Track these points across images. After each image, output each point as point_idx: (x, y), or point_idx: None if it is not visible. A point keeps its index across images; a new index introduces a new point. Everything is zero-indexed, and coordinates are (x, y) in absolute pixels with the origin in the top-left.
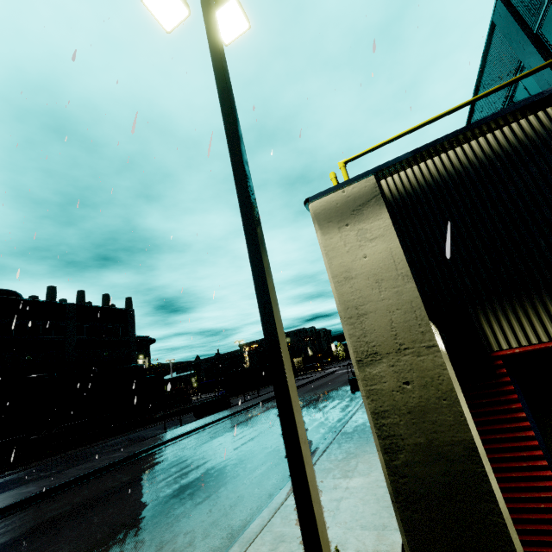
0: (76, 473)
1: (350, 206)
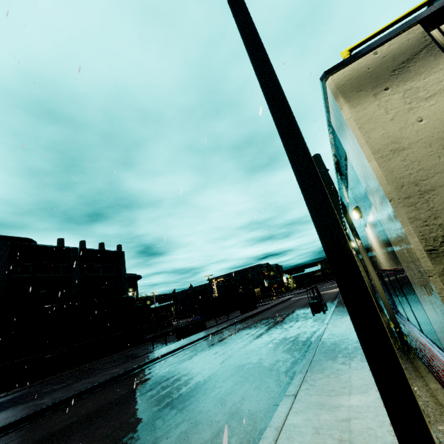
0: (81, 387)
1: (388, 67)
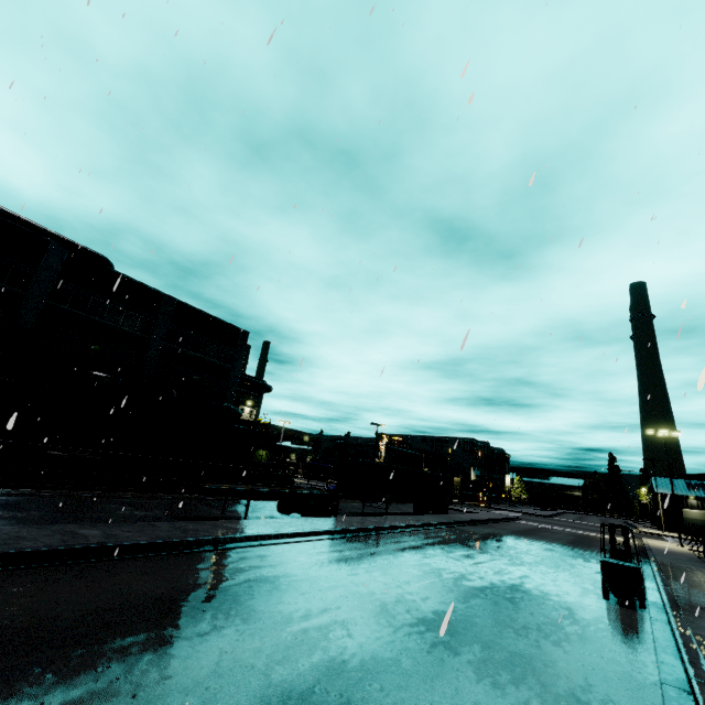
0: None
1: None
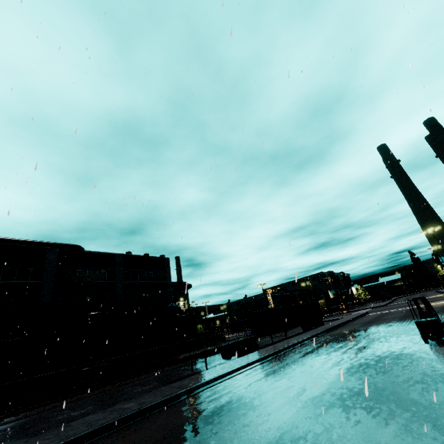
0: (73, 432)
1: None
